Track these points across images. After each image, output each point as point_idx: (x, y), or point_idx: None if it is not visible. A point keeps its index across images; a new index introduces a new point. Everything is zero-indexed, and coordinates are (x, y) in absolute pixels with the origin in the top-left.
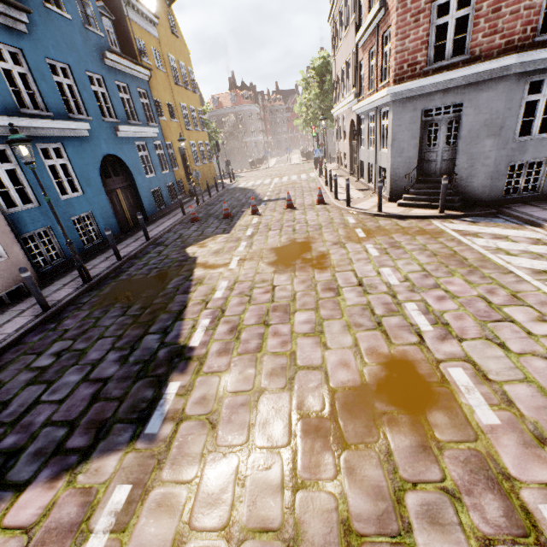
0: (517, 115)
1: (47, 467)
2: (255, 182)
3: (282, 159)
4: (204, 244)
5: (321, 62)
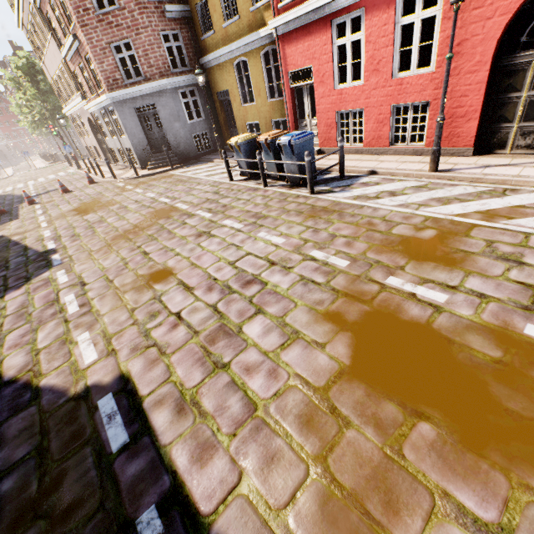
0: (183, 110)
1: (8, 291)
2: (4, 189)
3: (20, 166)
4: None
5: (25, 62)
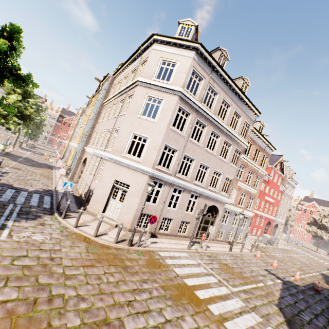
0: None
1: None
2: None
3: None
4: (326, 286)
5: None
